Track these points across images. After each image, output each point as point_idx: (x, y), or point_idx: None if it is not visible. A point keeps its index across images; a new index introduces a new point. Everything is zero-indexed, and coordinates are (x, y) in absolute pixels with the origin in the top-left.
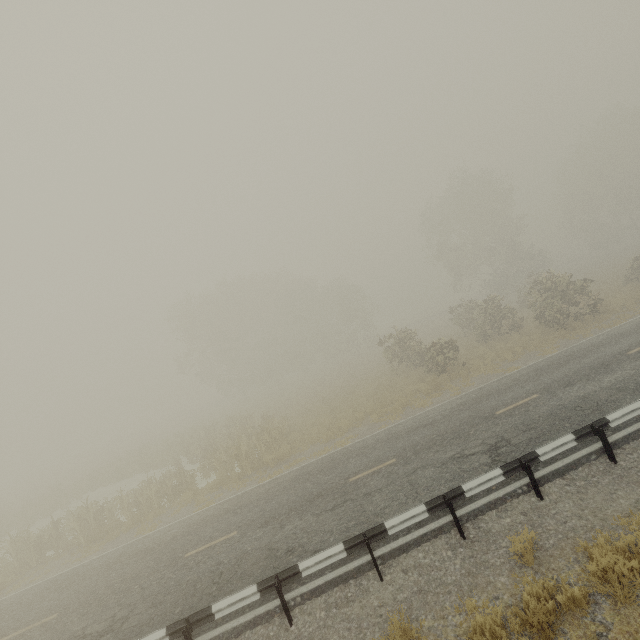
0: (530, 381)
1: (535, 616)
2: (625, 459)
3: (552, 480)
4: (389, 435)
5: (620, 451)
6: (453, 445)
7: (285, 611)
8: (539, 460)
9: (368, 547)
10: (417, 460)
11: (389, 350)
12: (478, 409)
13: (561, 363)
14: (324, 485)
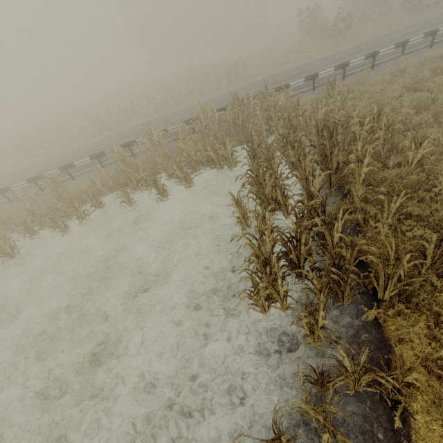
0: (396, 33)
1: (405, 66)
2: (435, 47)
3: (406, 55)
4: (319, 59)
5: (434, 46)
6: (361, 54)
7: (314, 86)
8: (408, 44)
9: (345, 67)
10: (344, 60)
11: (304, 22)
12: (369, 44)
13: (413, 26)
14: (296, 73)
